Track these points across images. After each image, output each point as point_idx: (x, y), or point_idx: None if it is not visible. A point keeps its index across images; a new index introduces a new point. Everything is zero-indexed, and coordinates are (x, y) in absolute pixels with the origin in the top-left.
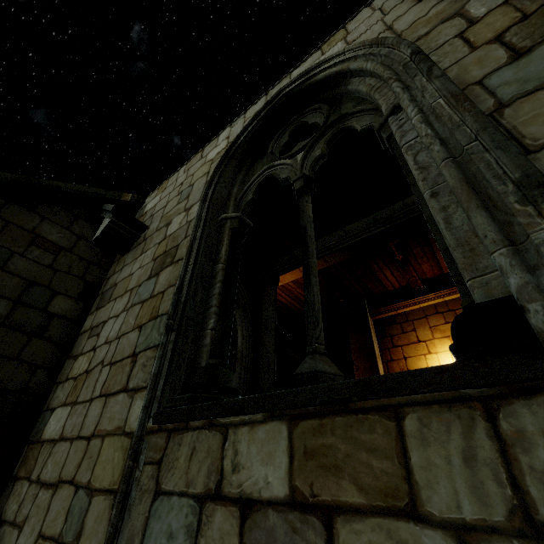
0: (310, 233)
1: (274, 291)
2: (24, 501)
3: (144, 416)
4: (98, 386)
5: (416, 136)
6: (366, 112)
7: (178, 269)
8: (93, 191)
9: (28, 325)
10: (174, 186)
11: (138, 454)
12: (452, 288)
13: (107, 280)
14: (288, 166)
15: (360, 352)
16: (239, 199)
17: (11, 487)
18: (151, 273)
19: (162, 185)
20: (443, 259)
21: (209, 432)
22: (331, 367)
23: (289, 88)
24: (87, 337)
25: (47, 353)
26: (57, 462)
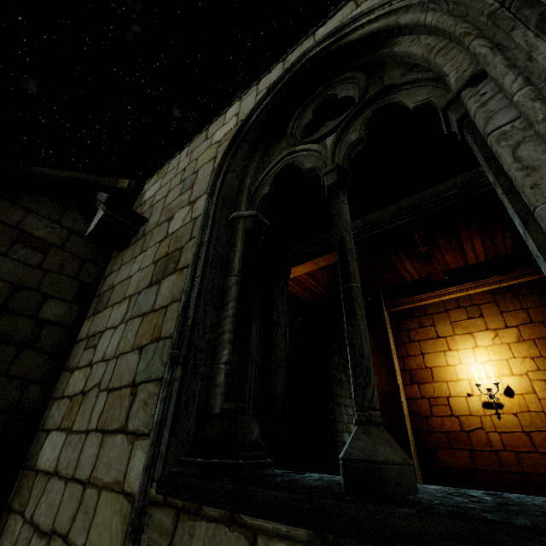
0: (350, 245)
1: (285, 283)
2: (17, 543)
3: (146, 479)
4: (94, 416)
5: (512, 119)
6: (421, 83)
7: (183, 279)
8: (85, 178)
9: (16, 336)
10: (176, 172)
11: (140, 531)
12: (477, 281)
13: (104, 280)
14: (314, 152)
15: (375, 346)
16: (253, 192)
17: (5, 519)
18: (152, 279)
19: (162, 170)
20: (470, 250)
21: (230, 531)
22: (395, 450)
23: (314, 52)
24: (84, 347)
25: (39, 365)
26: (50, 505)
